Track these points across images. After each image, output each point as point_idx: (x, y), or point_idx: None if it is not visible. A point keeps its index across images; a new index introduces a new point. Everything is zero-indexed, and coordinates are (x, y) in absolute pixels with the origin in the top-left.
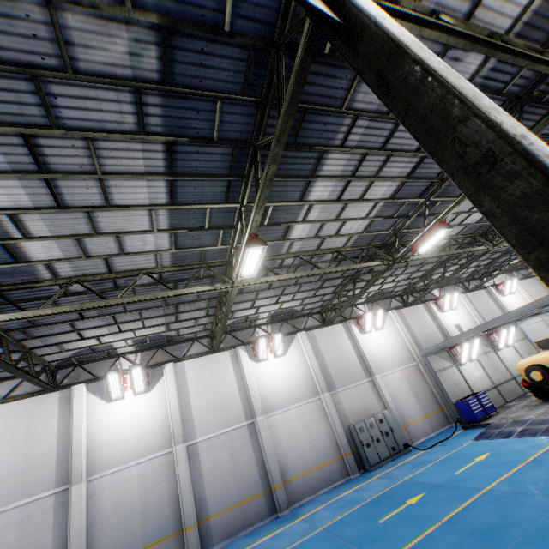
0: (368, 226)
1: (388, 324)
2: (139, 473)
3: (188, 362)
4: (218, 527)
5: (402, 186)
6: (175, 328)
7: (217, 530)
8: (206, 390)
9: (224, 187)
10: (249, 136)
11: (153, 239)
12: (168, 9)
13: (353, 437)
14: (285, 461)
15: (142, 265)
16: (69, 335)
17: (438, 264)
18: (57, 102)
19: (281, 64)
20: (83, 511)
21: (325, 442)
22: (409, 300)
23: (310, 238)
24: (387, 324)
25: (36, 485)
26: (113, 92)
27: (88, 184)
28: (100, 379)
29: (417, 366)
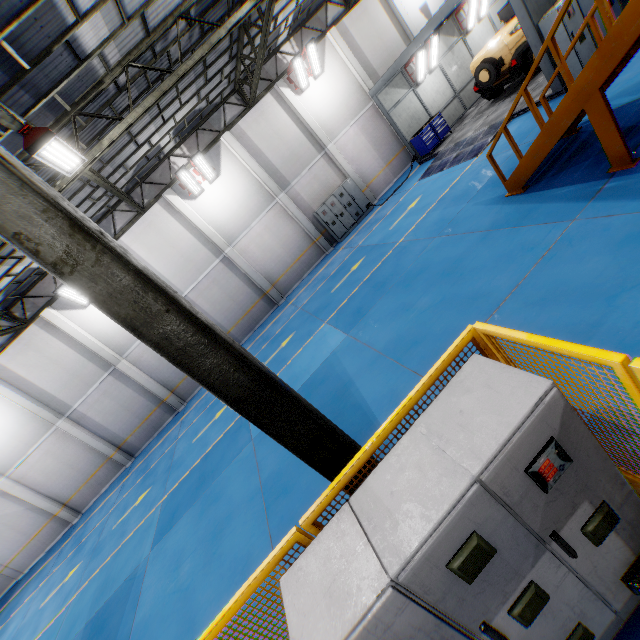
0: None
1: (329, 60)
2: None
3: (125, 238)
4: (239, 333)
5: None
6: None
7: (239, 334)
8: (163, 253)
9: None
10: None
11: None
12: None
13: (320, 221)
14: (267, 271)
15: None
16: None
17: None
18: None
19: None
20: (139, 372)
21: (296, 238)
22: None
23: (120, 31)
24: (328, 61)
25: (91, 378)
26: None
27: None
28: (58, 296)
29: (374, 108)
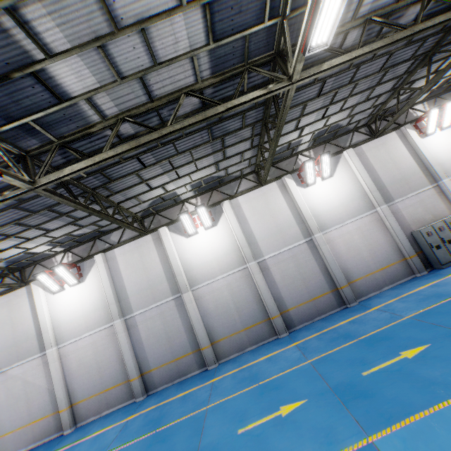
0: None
1: None
2: (226, 283)
3: (241, 198)
4: (296, 316)
5: None
6: (223, 167)
7: (296, 318)
8: (262, 219)
9: None
10: None
11: (185, 28)
12: None
13: (417, 241)
14: (347, 267)
15: (180, 82)
16: (140, 187)
17: None
18: None
19: None
20: (196, 309)
21: (386, 248)
22: None
23: None
24: None
25: (160, 295)
26: None
27: None
28: (176, 222)
29: None
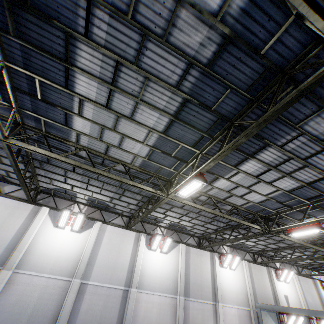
0: (263, 201)
1: (239, 269)
2: (44, 284)
3: (110, 226)
4: None
5: (300, 188)
6: (115, 202)
7: None
8: (111, 251)
9: (197, 137)
10: (231, 116)
11: (140, 148)
12: (237, 28)
13: None
14: None
15: (124, 159)
16: (60, 177)
17: (289, 246)
18: (145, 52)
19: (282, 84)
20: None
21: None
22: (258, 260)
23: (224, 191)
24: (238, 268)
25: None
26: (177, 59)
27: (129, 102)
28: (58, 210)
29: (249, 311)
